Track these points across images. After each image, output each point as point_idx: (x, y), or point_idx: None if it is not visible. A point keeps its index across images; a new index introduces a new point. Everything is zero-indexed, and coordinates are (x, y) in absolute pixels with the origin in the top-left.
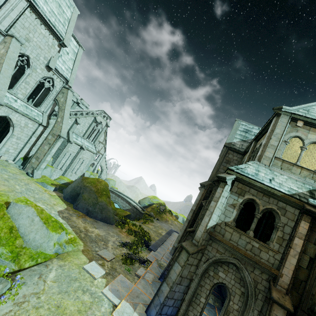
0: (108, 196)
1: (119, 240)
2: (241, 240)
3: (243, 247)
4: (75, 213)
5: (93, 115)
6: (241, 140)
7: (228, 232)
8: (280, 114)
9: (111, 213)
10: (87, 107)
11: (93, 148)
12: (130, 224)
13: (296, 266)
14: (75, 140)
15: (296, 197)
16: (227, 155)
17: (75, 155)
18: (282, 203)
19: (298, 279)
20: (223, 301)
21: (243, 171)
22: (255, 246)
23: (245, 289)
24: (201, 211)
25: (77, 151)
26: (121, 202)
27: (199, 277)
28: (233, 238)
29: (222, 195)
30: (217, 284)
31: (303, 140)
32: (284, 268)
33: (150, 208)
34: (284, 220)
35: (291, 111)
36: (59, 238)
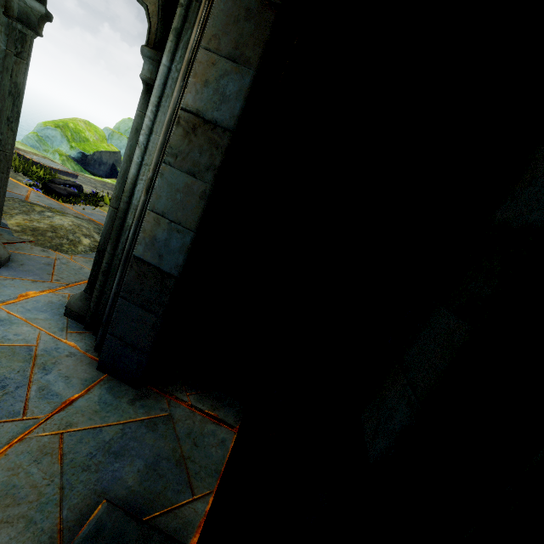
0: None
1: None
2: None
3: None
4: None
5: None
6: None
7: None
8: None
9: None
10: None
11: None
12: None
13: None
14: None
15: None
16: None
17: None
18: None
19: None
20: None
21: None
22: None
23: None
24: None
25: None
26: None
27: None
28: None
29: None
30: None
31: None
32: None
33: None
34: None
35: None
36: (45, 135)
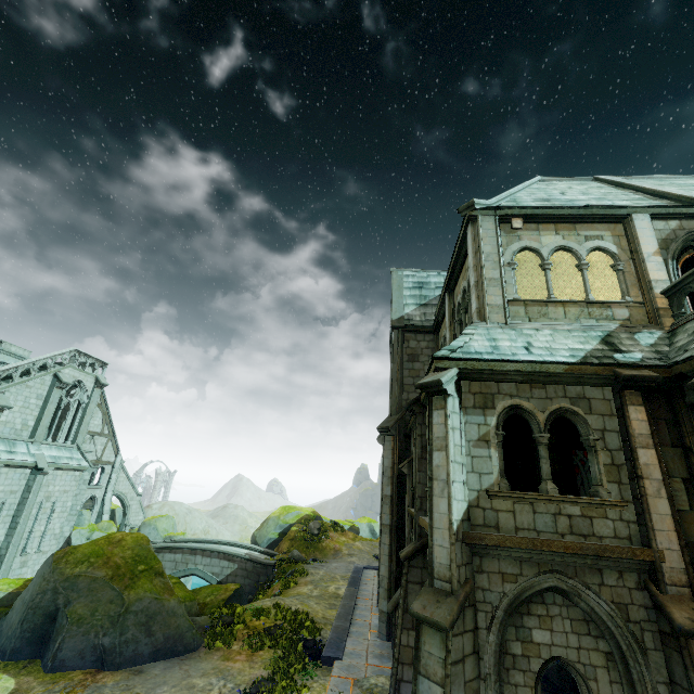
0: (156, 572)
1: (230, 689)
2: (540, 517)
3: (552, 531)
4: (55, 685)
5: (46, 371)
6: (419, 306)
7: (505, 512)
8: (475, 216)
9: (181, 617)
10: (22, 358)
11: (76, 457)
12: (249, 618)
13: (675, 516)
14: (7, 458)
15: (593, 362)
16: (407, 345)
17: (21, 500)
18: (574, 387)
19: (692, 544)
20: (553, 690)
21: (467, 351)
22: (573, 514)
23: (608, 640)
24: (407, 489)
25: (25, 486)
26: (206, 564)
27: (494, 681)
28: (522, 520)
29: (451, 425)
30: (542, 672)
31: (538, 252)
32: (656, 534)
33: (286, 540)
34: (597, 423)
35: (492, 207)
36: None
